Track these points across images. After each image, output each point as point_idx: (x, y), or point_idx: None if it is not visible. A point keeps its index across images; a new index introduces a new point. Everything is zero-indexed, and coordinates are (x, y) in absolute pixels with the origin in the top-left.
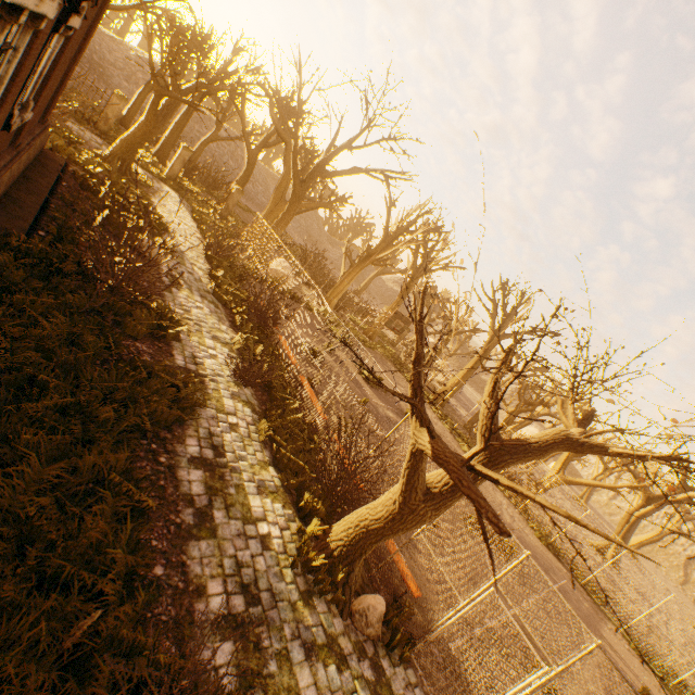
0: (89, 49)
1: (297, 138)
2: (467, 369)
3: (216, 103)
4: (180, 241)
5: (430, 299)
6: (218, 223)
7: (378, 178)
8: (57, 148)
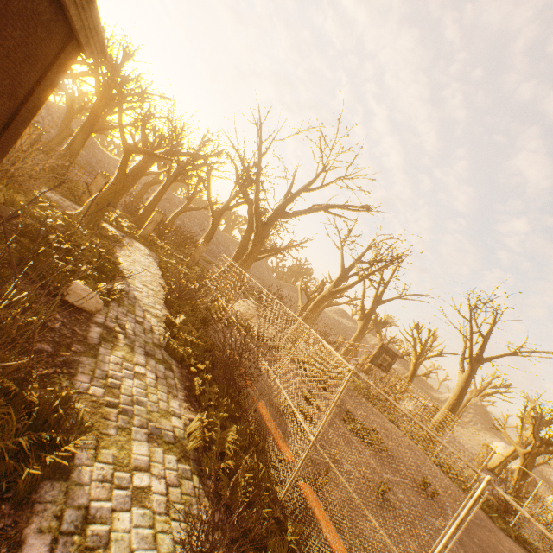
0: (100, 166)
1: (258, 184)
2: (453, 400)
3: (188, 185)
4: (137, 287)
5: (379, 324)
6: (184, 270)
7: (336, 214)
8: (12, 202)
